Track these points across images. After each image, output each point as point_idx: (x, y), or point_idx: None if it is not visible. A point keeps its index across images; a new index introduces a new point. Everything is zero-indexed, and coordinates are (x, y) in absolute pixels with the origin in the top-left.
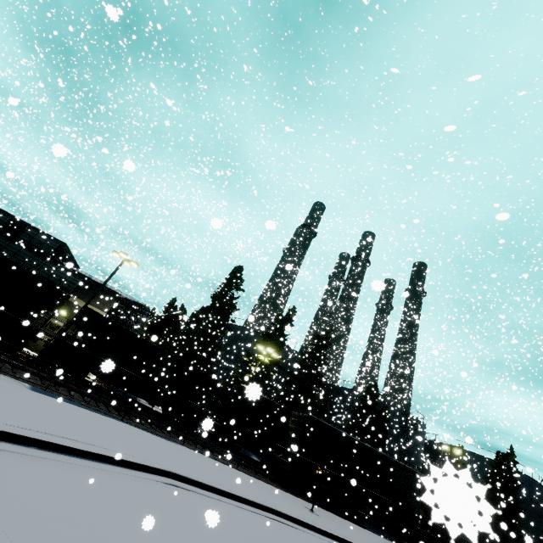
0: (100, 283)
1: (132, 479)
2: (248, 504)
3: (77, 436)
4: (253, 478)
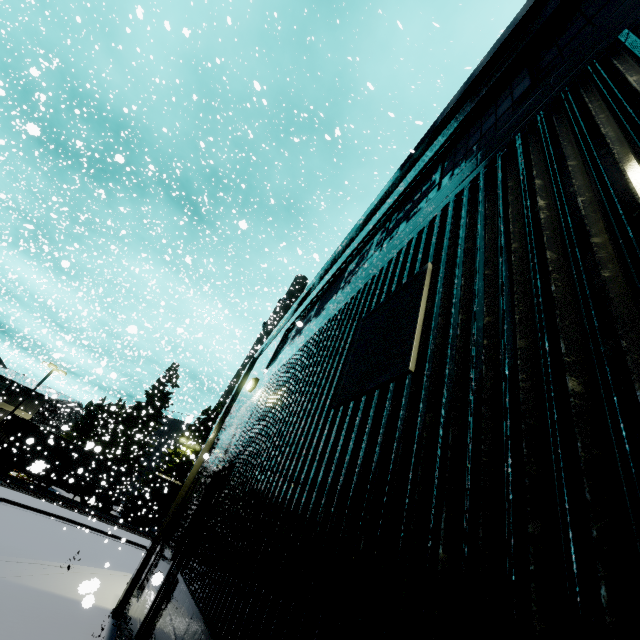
0: (28, 388)
1: (40, 516)
2: (119, 539)
3: (9, 497)
4: (143, 538)
